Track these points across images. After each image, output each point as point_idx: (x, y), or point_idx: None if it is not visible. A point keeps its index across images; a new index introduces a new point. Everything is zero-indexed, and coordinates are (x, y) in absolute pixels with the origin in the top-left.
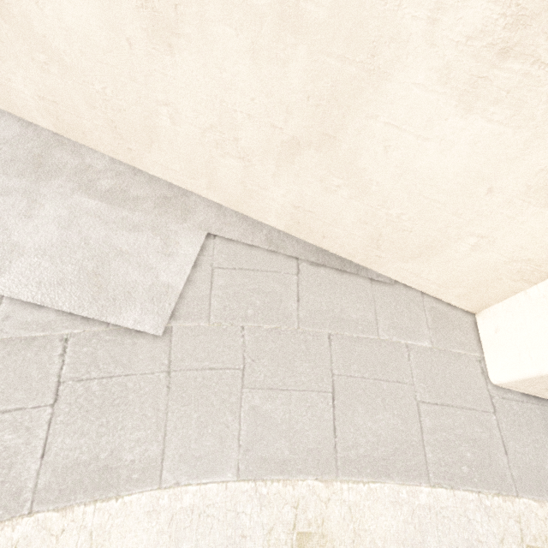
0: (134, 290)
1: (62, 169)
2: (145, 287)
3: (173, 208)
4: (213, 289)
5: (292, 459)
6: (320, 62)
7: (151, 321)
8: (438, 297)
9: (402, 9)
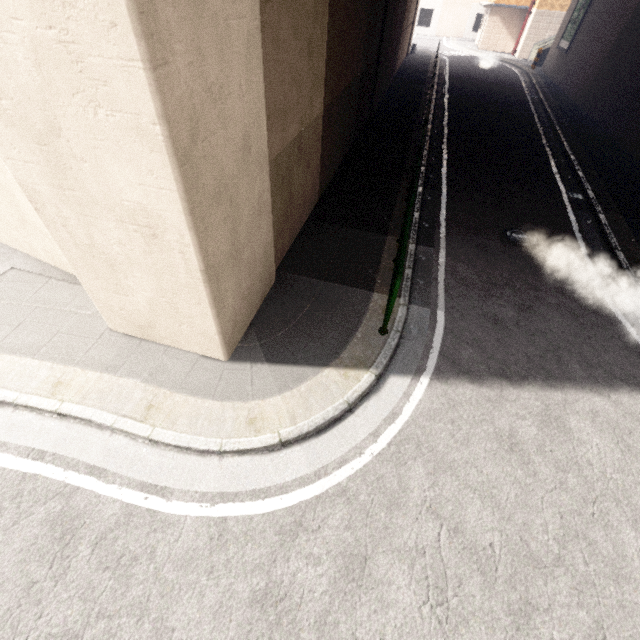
0: None
1: None
2: None
3: (3, 258)
4: None
5: None
6: (1, 192)
7: None
8: None
9: (0, 177)
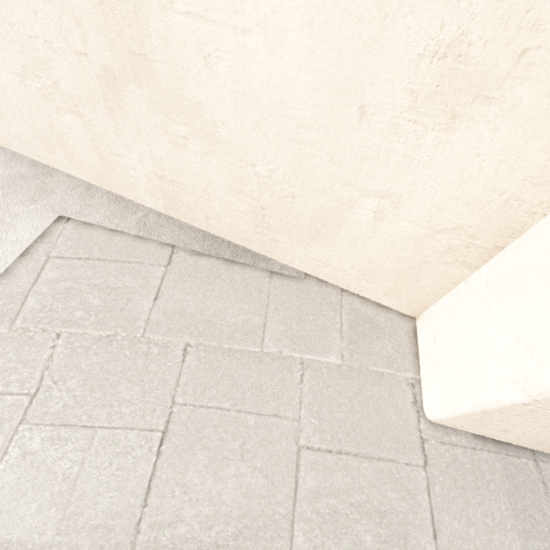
0: None
1: None
2: None
3: (26, 188)
4: (37, 284)
5: (57, 544)
6: None
7: None
8: (364, 295)
9: None
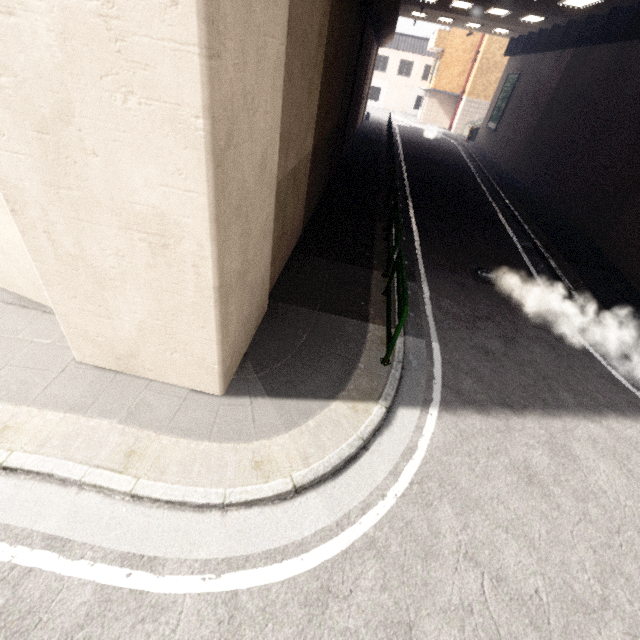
0: None
1: None
2: None
3: None
4: None
5: None
6: None
7: None
8: None
9: None
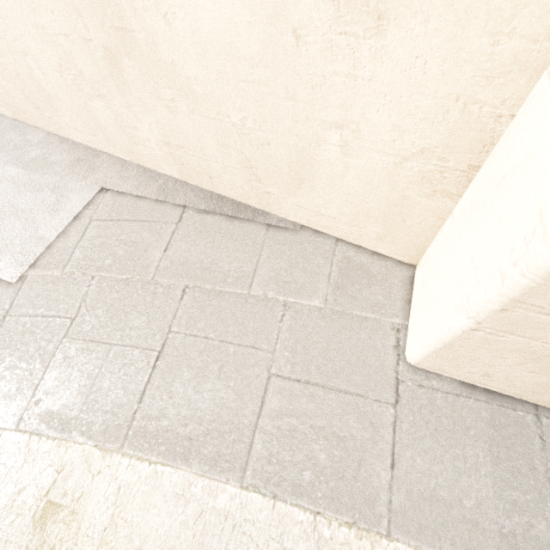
0: (12, 242)
1: (6, 146)
2: (22, 239)
3: (80, 168)
4: (82, 240)
5: (80, 418)
6: None
7: (12, 270)
8: (359, 244)
9: None
